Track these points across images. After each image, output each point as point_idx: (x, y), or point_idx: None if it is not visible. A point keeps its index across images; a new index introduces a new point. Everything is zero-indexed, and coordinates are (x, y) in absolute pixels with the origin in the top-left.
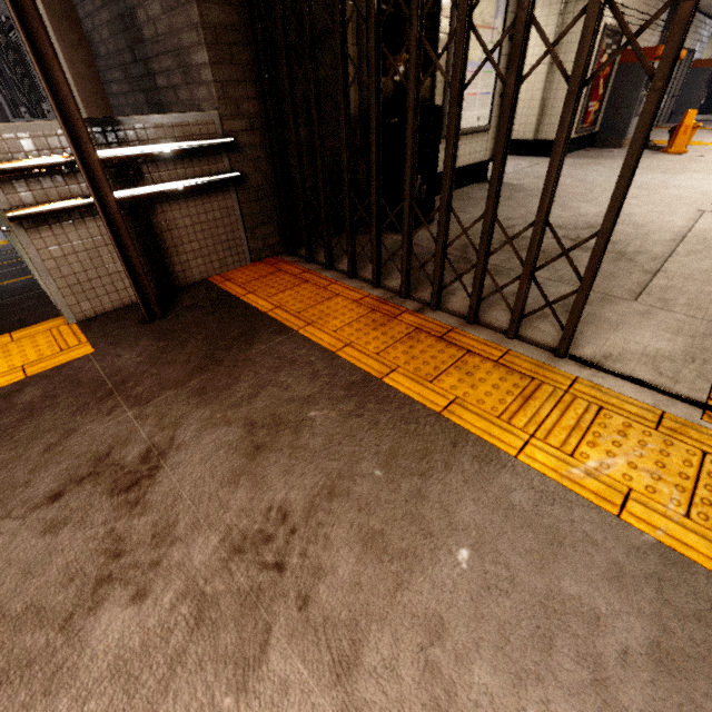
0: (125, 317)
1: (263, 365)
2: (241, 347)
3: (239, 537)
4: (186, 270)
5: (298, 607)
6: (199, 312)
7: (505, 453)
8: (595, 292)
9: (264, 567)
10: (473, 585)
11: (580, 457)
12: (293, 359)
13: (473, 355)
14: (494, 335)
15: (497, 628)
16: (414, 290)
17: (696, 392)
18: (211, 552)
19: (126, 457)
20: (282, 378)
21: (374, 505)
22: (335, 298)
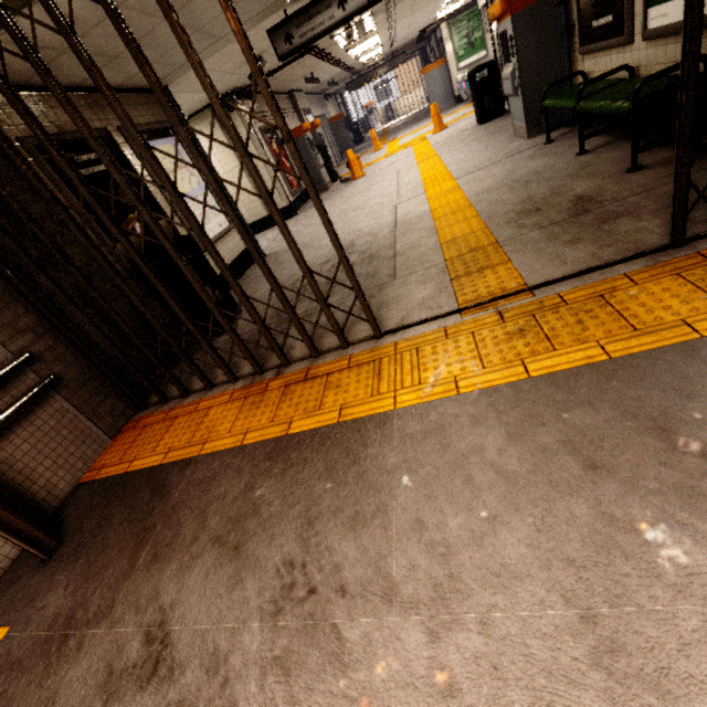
0: (16, 577)
1: (192, 498)
2: (162, 502)
3: (272, 605)
4: (52, 490)
5: (341, 597)
6: (96, 511)
7: (388, 411)
8: (372, 288)
9: (303, 602)
10: (420, 488)
11: (424, 381)
12: (213, 475)
13: (332, 374)
14: (335, 353)
15: (444, 495)
16: (264, 364)
17: (451, 306)
18: (260, 632)
19: (130, 657)
20: (215, 493)
21: (340, 504)
22: (210, 411)
